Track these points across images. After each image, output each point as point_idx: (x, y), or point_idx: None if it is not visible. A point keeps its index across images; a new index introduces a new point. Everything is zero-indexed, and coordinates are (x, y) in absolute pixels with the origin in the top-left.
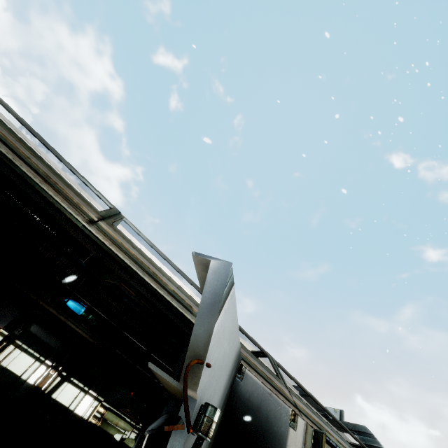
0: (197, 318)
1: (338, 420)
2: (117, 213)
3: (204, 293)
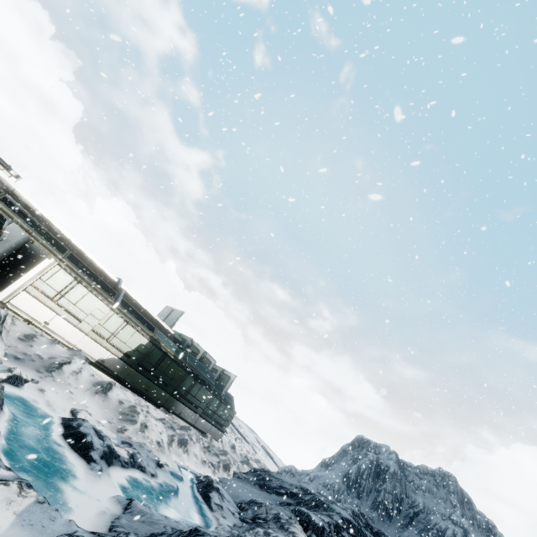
0: (4, 225)
1: (103, 280)
2: (4, 194)
3: (6, 222)
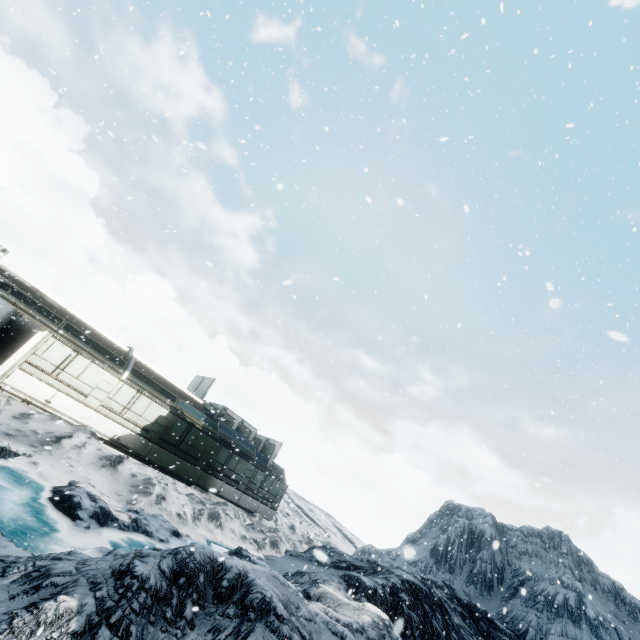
0: None
1: (108, 349)
2: None
3: None
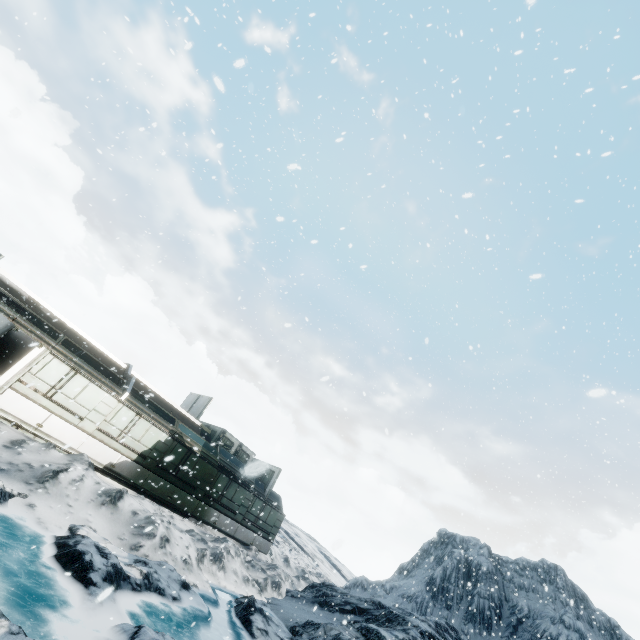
0: None
1: (107, 367)
2: None
3: None
